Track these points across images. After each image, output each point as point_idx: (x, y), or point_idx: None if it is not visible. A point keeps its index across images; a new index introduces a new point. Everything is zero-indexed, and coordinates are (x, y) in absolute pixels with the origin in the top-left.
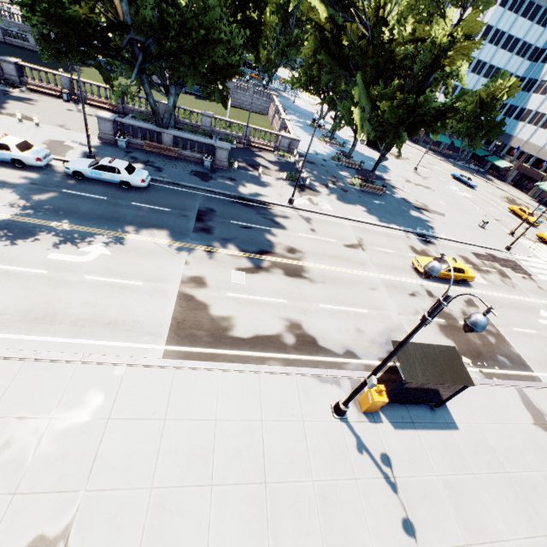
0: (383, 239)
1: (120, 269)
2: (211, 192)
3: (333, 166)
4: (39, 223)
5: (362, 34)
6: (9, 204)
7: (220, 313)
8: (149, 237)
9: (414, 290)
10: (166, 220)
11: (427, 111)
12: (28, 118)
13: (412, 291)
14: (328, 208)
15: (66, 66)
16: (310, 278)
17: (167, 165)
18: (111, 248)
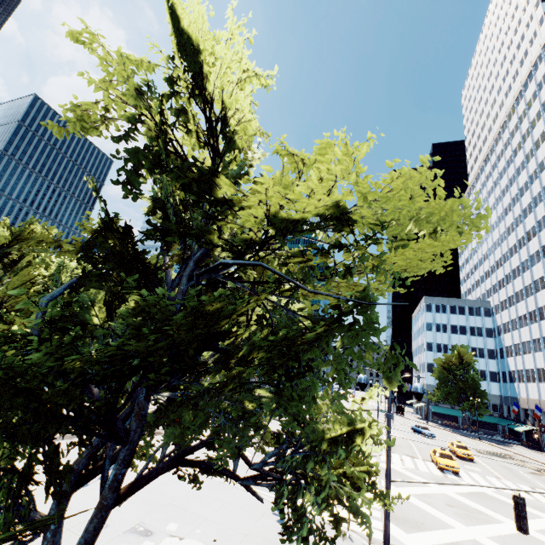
0: None
1: None
2: None
3: None
4: None
5: None
6: None
7: None
8: None
9: None
10: None
11: None
12: None
13: None
14: None
15: None
16: None
17: None
18: None
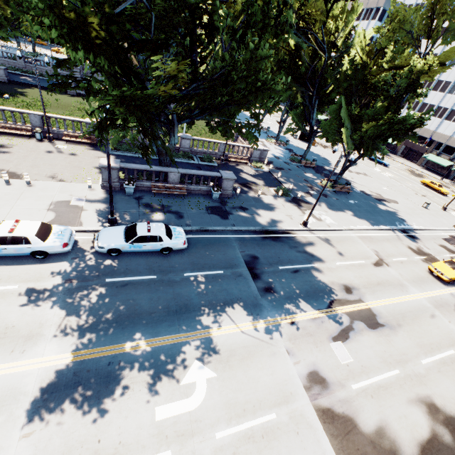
0: (388, 246)
1: (241, 399)
2: (238, 231)
3: (296, 168)
4: (111, 353)
5: (312, 54)
6: (59, 331)
7: (370, 425)
8: (231, 324)
9: (453, 303)
10: (229, 290)
11: (403, 126)
12: (11, 174)
13: (453, 305)
14: (331, 222)
15: (7, 89)
16: (387, 323)
17: (181, 206)
18: (209, 362)
